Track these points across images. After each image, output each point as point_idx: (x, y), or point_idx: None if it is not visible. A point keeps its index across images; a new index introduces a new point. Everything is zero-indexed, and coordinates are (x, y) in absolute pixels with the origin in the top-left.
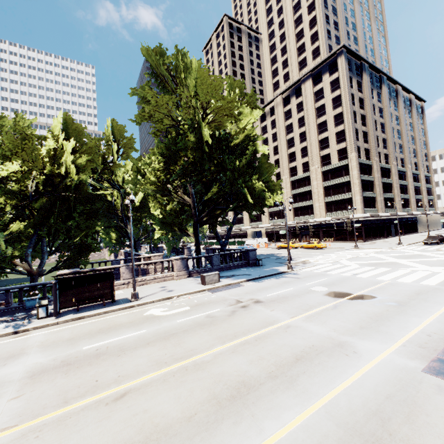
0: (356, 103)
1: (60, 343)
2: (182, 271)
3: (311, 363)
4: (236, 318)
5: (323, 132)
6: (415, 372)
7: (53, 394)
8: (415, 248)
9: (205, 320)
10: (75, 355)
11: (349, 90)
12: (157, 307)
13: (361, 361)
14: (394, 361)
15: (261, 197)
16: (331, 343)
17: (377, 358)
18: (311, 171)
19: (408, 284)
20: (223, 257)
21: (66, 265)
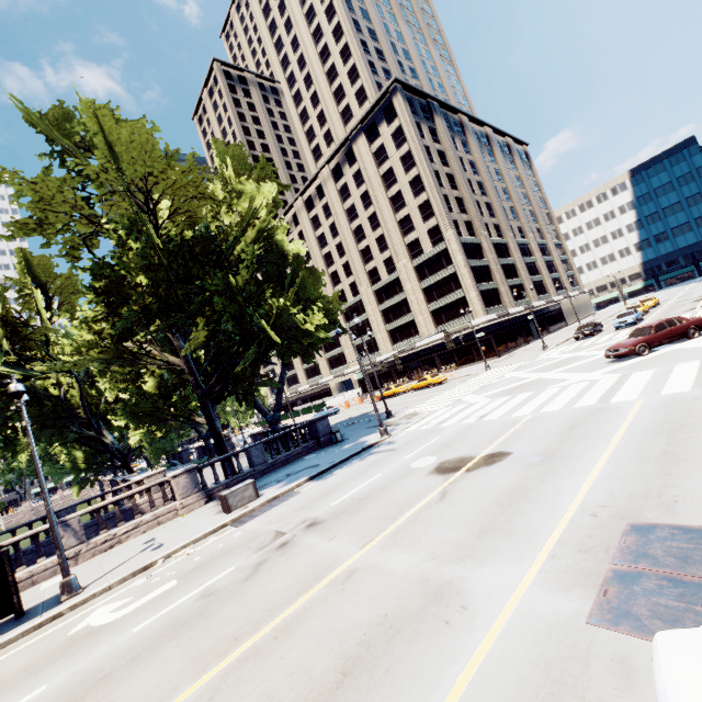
0: (436, 158)
1: None
2: (193, 495)
3: (372, 676)
4: (259, 581)
5: (401, 209)
6: (576, 631)
7: None
8: (565, 349)
9: (192, 610)
10: None
11: (421, 141)
12: (112, 601)
13: (474, 633)
14: (536, 608)
15: (294, 327)
16: (423, 596)
17: (505, 611)
18: (399, 270)
19: (558, 412)
20: (270, 445)
21: None
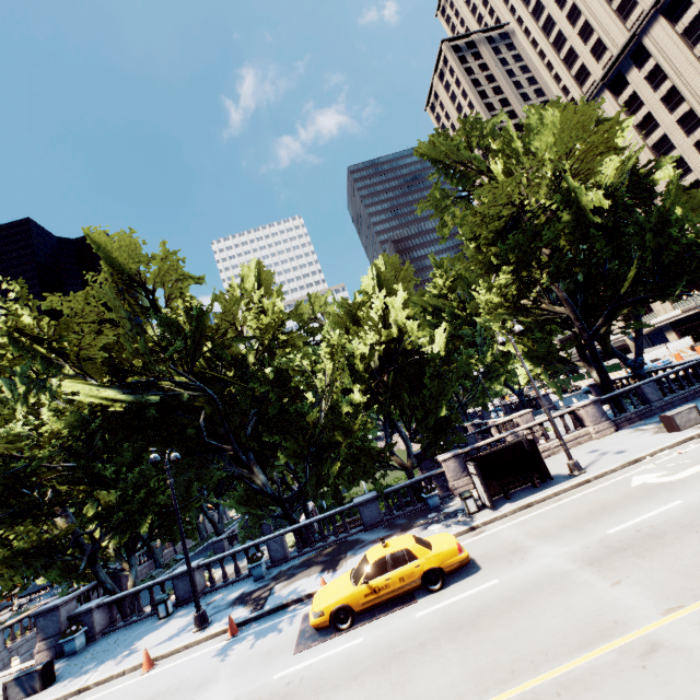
0: None
1: (557, 532)
2: (602, 423)
3: None
4: None
5: None
6: None
7: (670, 577)
8: None
9: None
10: (611, 540)
11: None
12: (637, 474)
13: None
14: None
15: None
16: None
17: None
18: None
19: None
20: (660, 383)
21: (435, 449)
